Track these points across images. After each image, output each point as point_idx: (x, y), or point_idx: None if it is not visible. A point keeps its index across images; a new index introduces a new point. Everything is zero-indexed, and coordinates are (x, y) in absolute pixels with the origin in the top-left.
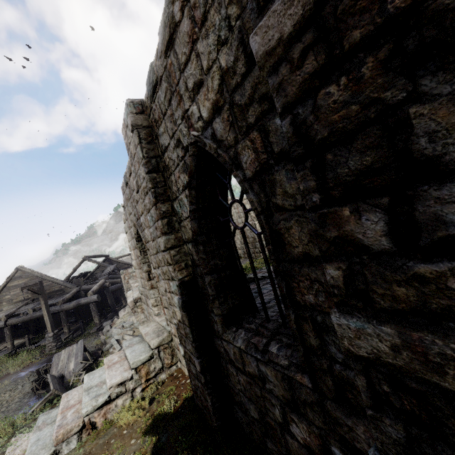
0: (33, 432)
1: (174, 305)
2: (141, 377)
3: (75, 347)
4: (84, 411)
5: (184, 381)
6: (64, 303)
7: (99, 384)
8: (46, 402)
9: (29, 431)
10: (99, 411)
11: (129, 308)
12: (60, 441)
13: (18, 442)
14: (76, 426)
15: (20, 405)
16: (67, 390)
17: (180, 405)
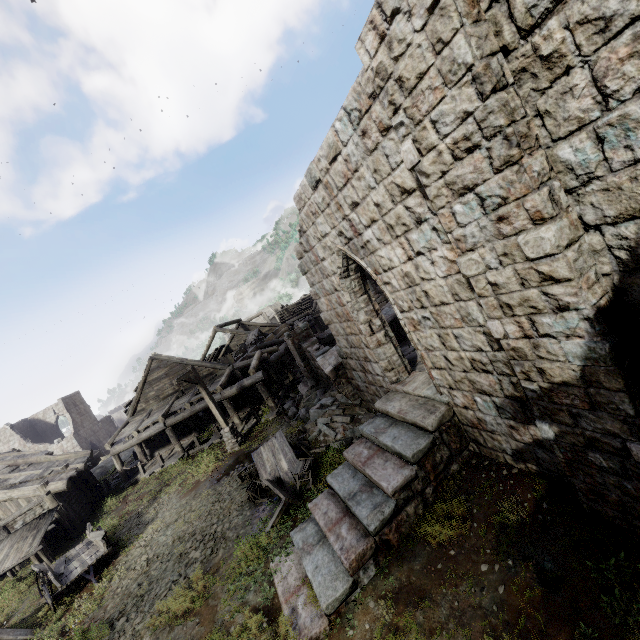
0: (301, 557)
1: (544, 358)
2: (428, 473)
3: (274, 441)
4: (371, 529)
5: (506, 471)
6: (223, 389)
7: (365, 489)
8: (280, 513)
9: (287, 553)
10: (388, 525)
11: (312, 381)
12: (355, 570)
13: (282, 568)
14: (368, 548)
15: (246, 519)
16: (298, 497)
17: (533, 509)
